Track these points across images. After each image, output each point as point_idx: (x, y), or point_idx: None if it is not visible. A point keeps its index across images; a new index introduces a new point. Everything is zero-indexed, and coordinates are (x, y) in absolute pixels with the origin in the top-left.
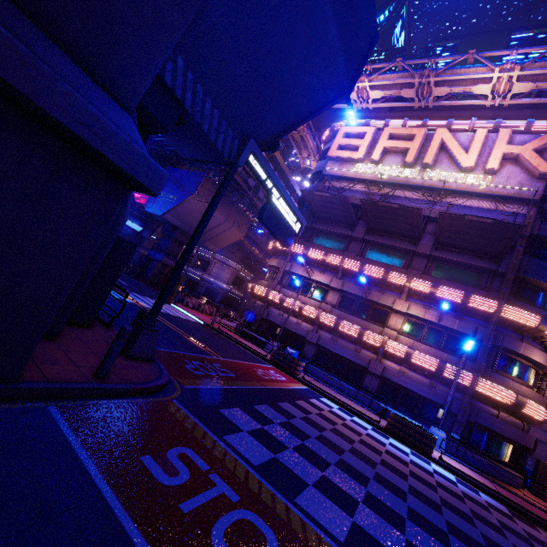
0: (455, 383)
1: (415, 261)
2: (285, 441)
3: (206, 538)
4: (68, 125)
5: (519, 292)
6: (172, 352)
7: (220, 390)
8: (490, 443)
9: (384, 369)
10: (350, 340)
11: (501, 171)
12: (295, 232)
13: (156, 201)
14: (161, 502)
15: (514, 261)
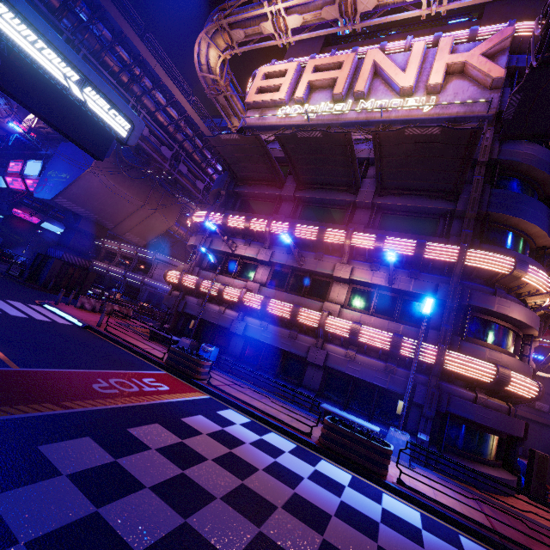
0: (416, 362)
1: (357, 214)
2: None
3: None
4: None
5: (484, 233)
6: None
7: None
8: (469, 438)
9: (327, 357)
10: (285, 324)
11: (446, 88)
12: (117, 133)
13: (47, 183)
14: None
15: (474, 194)
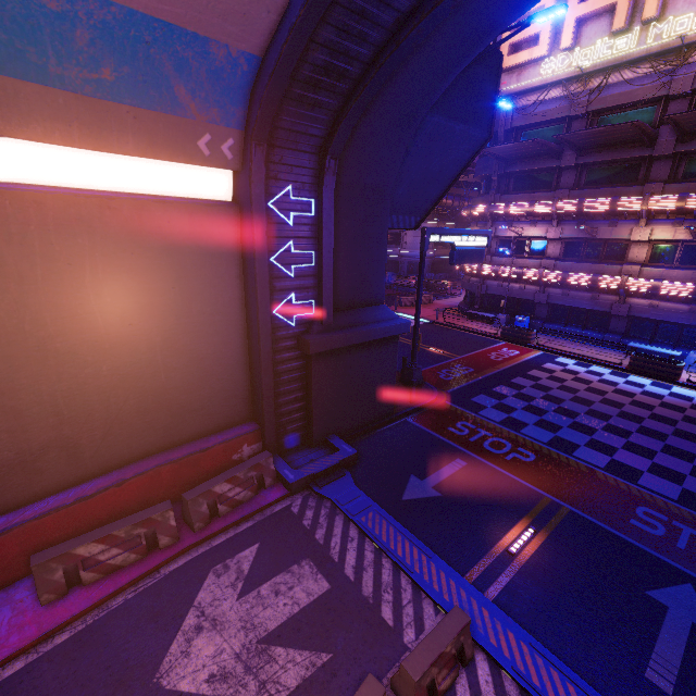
0: None
1: (655, 168)
2: (516, 406)
3: (482, 446)
4: (381, 337)
5: None
6: (426, 370)
7: (467, 386)
8: None
9: (630, 309)
10: (585, 289)
11: None
12: (484, 246)
13: None
14: (463, 440)
15: None
